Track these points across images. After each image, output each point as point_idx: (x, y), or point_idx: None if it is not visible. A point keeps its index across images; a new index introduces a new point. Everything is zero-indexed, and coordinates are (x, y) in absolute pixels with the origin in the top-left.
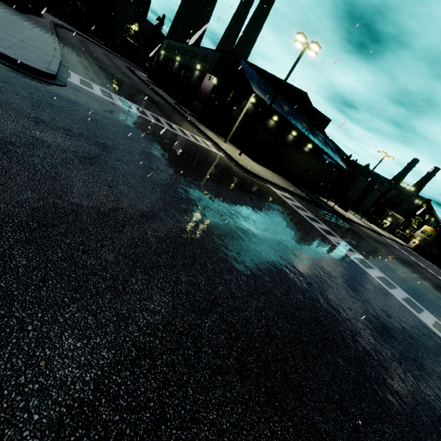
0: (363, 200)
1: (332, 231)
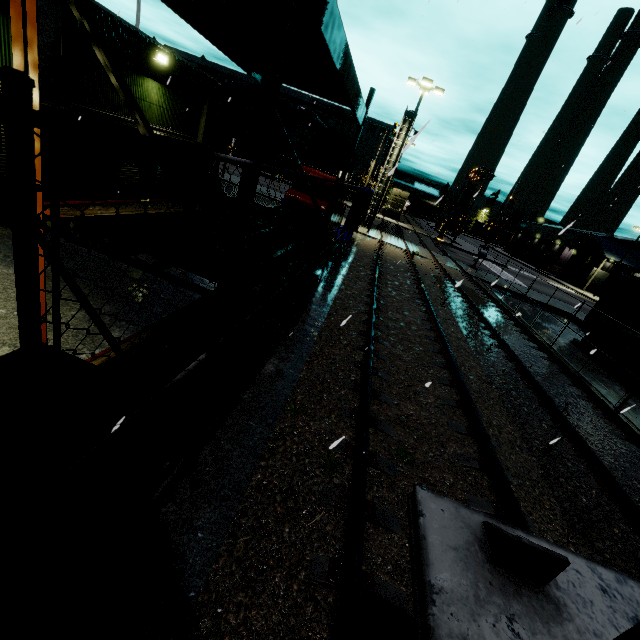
0: None
1: None
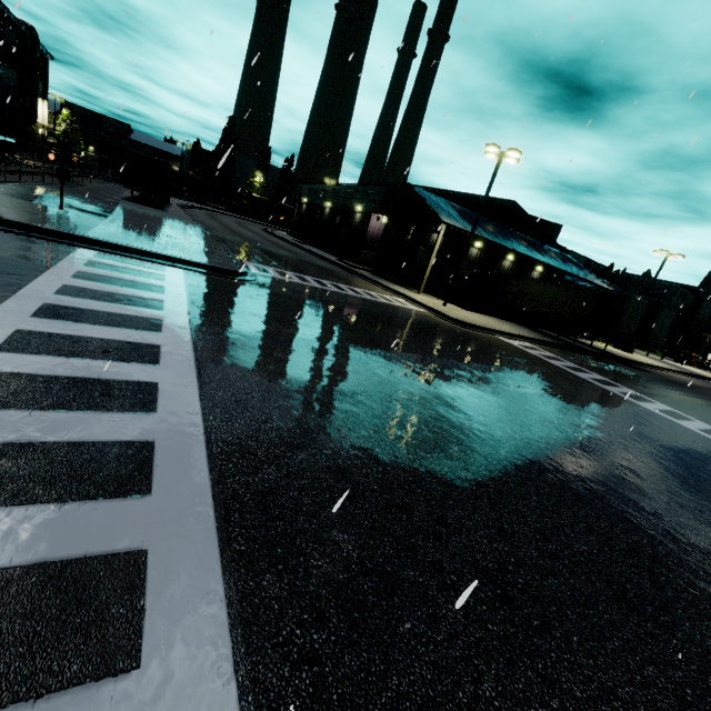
0: (650, 329)
1: (611, 381)
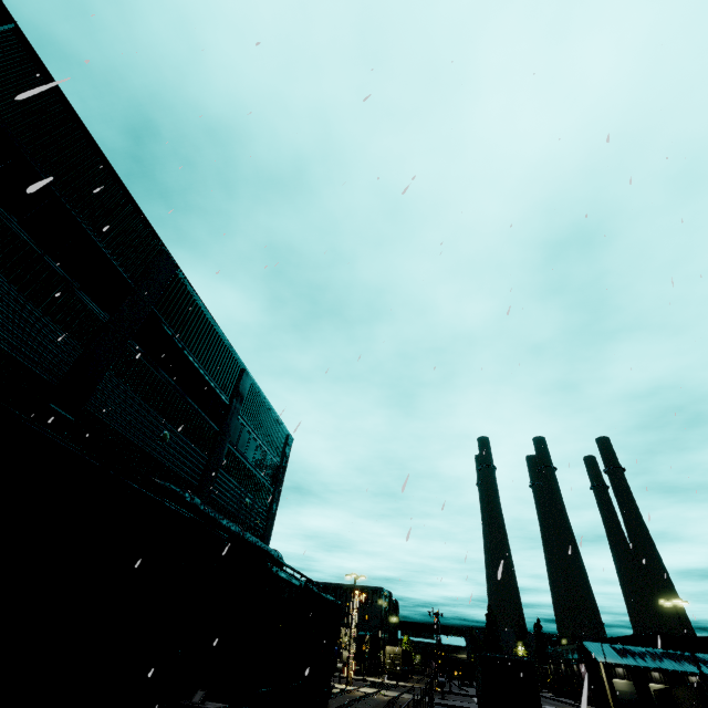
0: None
1: None
